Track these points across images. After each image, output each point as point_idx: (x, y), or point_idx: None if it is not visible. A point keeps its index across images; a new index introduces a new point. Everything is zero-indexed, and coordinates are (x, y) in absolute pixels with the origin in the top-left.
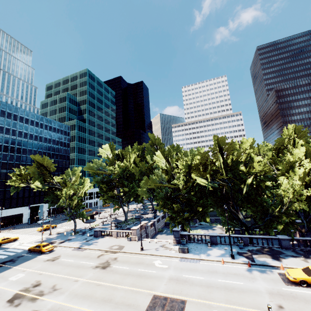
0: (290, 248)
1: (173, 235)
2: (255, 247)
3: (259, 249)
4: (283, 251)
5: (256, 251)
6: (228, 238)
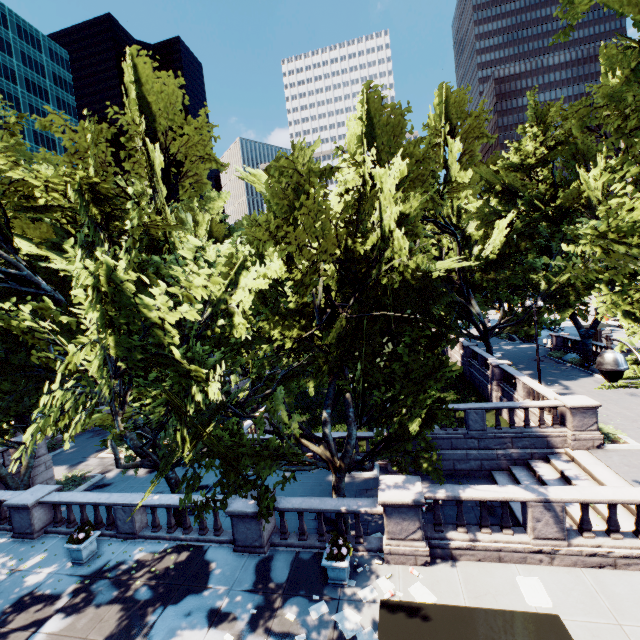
0: (263, 548)
1: (58, 466)
2: (156, 542)
3: (147, 561)
4: (214, 574)
5: (109, 584)
6: (81, 509)
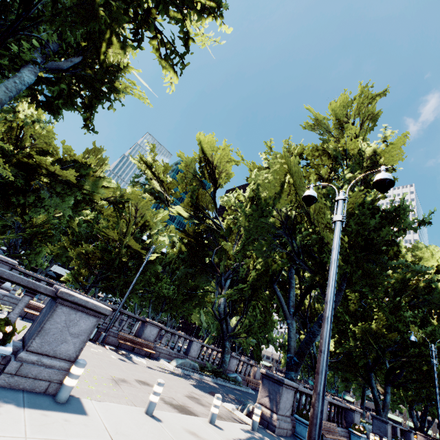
0: None
1: None
2: None
3: None
4: None
5: None
6: None
